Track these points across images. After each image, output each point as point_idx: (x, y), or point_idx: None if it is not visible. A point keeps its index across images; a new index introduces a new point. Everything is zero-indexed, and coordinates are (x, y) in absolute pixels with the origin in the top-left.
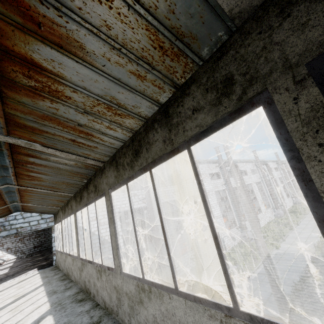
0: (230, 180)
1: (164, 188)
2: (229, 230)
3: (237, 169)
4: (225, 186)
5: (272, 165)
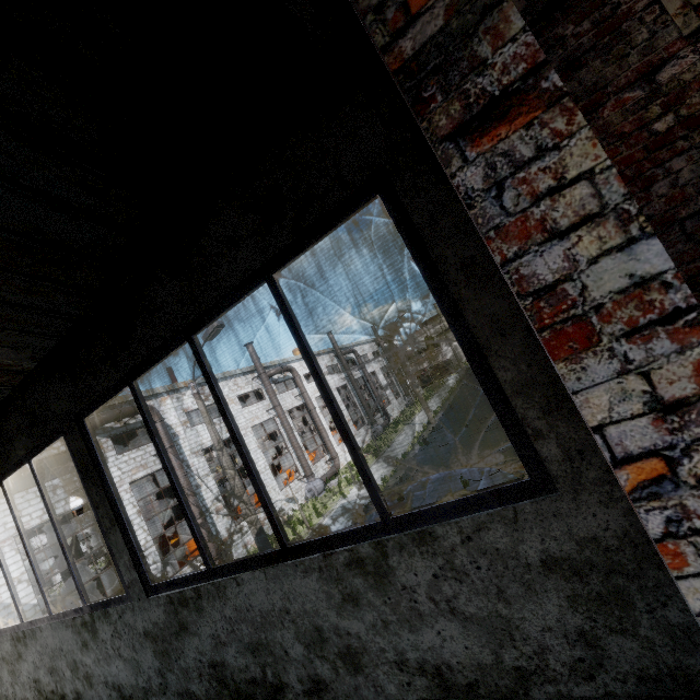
0: (278, 401)
1: (132, 453)
2: (284, 488)
3: (295, 375)
4: (274, 411)
5: (369, 348)
